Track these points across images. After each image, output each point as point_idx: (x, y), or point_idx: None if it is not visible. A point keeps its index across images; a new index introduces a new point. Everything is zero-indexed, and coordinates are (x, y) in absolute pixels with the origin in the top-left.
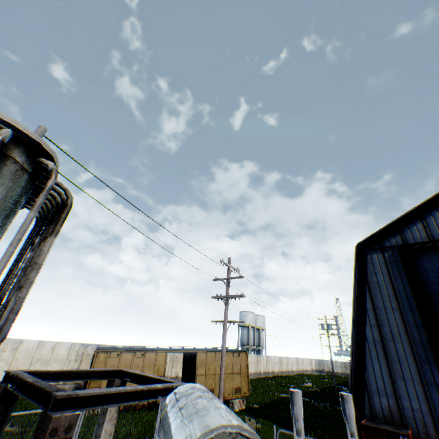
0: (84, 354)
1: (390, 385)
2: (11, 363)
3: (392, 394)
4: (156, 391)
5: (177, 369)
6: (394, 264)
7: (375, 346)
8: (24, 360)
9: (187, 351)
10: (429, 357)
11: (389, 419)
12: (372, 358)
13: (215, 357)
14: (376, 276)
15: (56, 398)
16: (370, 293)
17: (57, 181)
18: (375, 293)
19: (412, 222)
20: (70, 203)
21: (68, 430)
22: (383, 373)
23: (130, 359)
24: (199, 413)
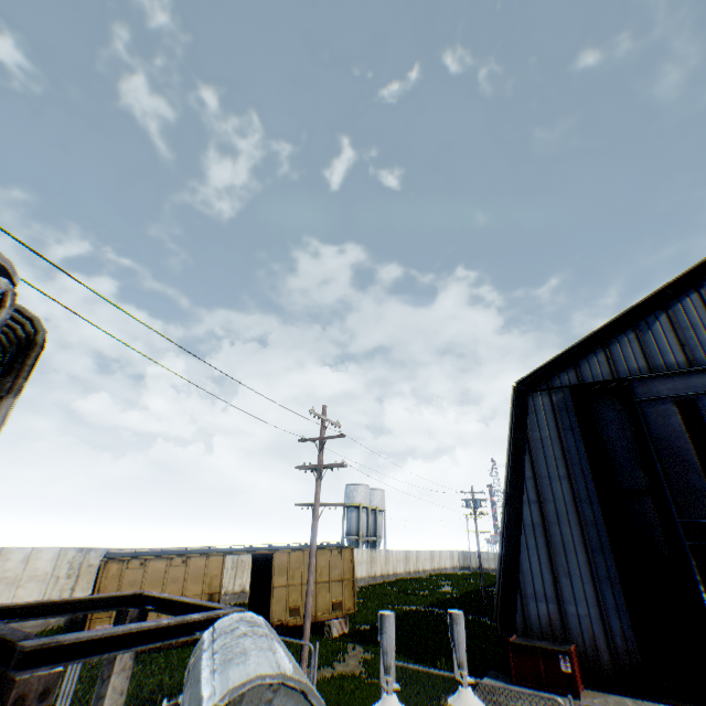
0: (83, 565)
1: (552, 585)
2: None
3: (554, 598)
4: (192, 624)
5: (243, 579)
6: (565, 413)
7: (534, 532)
8: None
9: (258, 552)
10: (603, 544)
11: (548, 632)
12: (529, 548)
13: (302, 558)
14: (540, 430)
15: (23, 651)
16: (531, 455)
17: (18, 305)
18: (538, 455)
19: (592, 352)
20: (41, 340)
21: (44, 696)
22: (543, 569)
23: (163, 569)
24: (234, 659)
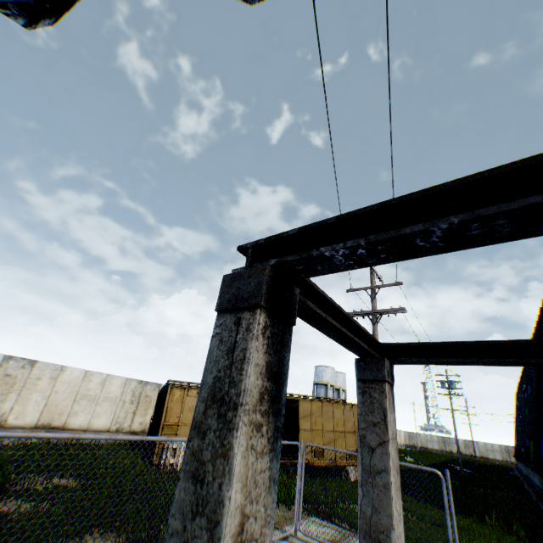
0: (141, 395)
1: None
2: (49, 397)
3: None
4: None
5: None
6: None
7: None
8: (65, 395)
9: (287, 397)
10: None
11: None
12: None
13: (322, 408)
14: None
15: None
16: None
17: None
18: None
19: None
20: None
21: None
22: None
23: None
24: None
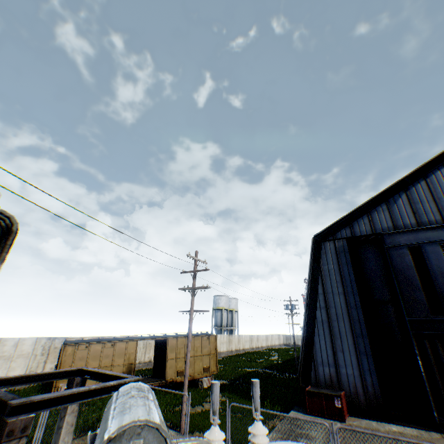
0: (51, 348)
1: (332, 356)
2: None
3: (333, 364)
4: (110, 387)
5: (150, 354)
6: (343, 254)
7: (323, 325)
8: None
9: (158, 338)
10: (363, 332)
11: (329, 384)
12: (320, 335)
13: (185, 341)
14: (328, 264)
15: (12, 406)
16: (322, 280)
17: (1, 209)
18: (326, 280)
19: (360, 217)
20: (16, 229)
21: (24, 430)
22: (327, 347)
23: (100, 350)
24: (124, 411)
